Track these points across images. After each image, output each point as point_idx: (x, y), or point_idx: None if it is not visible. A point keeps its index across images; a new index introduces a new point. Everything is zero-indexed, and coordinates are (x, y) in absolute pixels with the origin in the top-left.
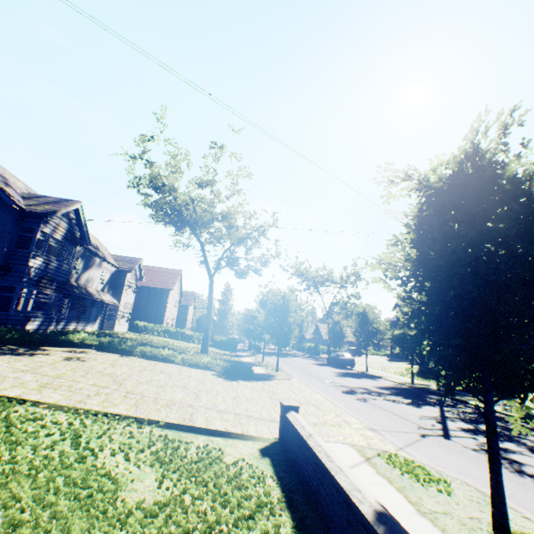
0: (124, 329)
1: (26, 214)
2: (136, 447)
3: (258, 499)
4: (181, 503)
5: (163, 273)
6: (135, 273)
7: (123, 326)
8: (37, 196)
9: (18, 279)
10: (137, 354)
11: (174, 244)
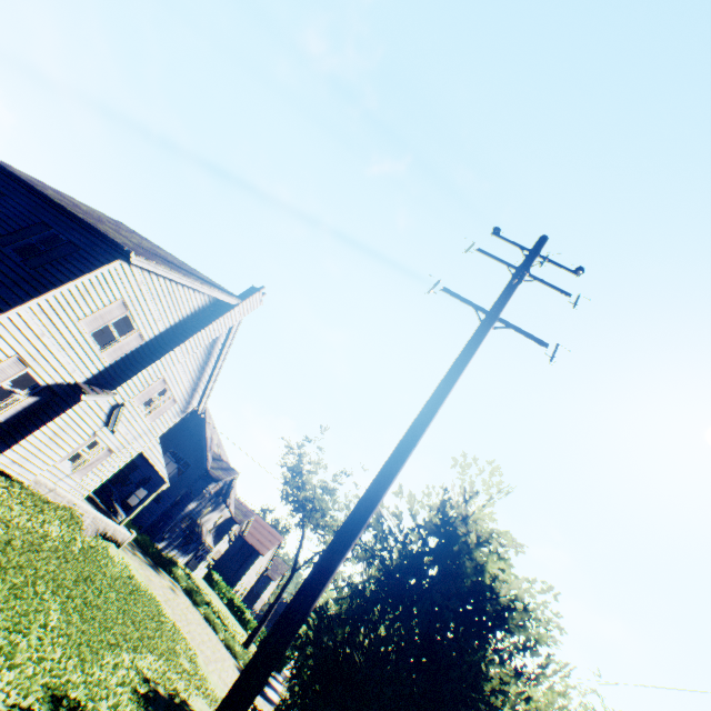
0: (202, 573)
1: (208, 475)
2: (187, 653)
3: (212, 696)
4: (193, 675)
5: (267, 530)
6: (242, 524)
7: (203, 570)
8: (220, 458)
9: (178, 512)
10: (201, 609)
11: (288, 514)
